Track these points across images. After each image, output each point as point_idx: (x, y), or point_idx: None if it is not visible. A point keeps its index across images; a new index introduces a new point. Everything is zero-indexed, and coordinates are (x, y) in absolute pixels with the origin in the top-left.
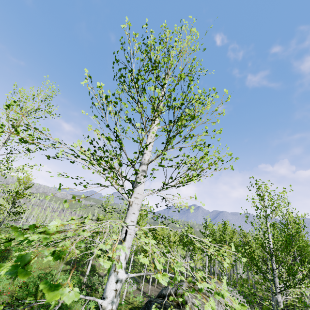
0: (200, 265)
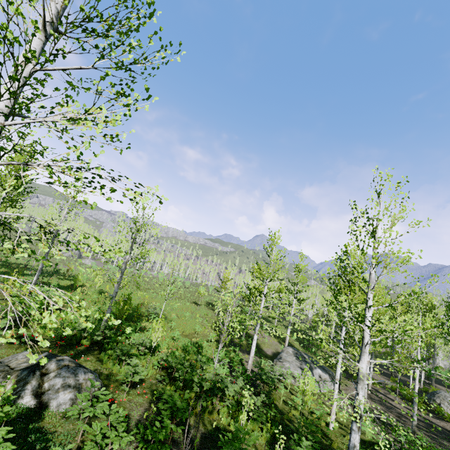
0: None
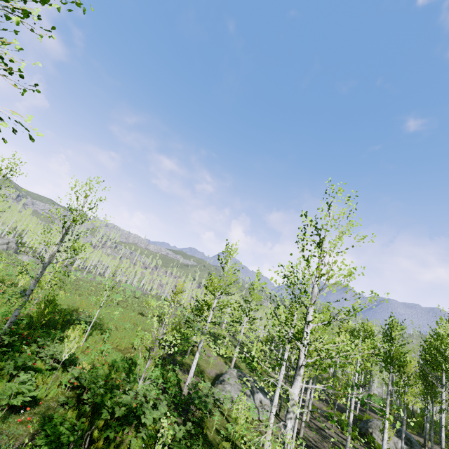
0: (417, 405)
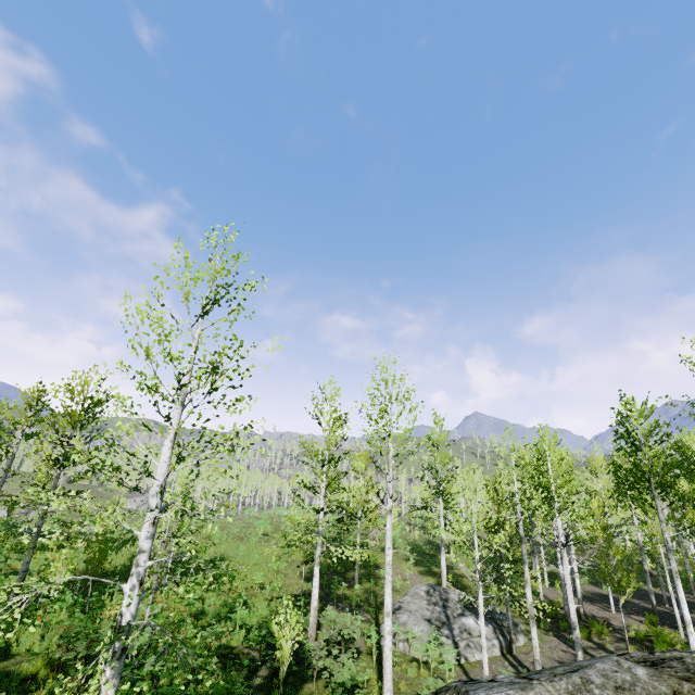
0: None
